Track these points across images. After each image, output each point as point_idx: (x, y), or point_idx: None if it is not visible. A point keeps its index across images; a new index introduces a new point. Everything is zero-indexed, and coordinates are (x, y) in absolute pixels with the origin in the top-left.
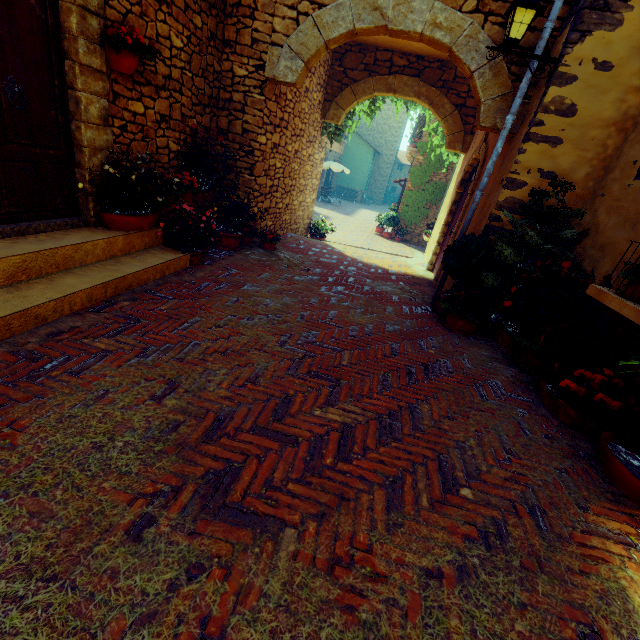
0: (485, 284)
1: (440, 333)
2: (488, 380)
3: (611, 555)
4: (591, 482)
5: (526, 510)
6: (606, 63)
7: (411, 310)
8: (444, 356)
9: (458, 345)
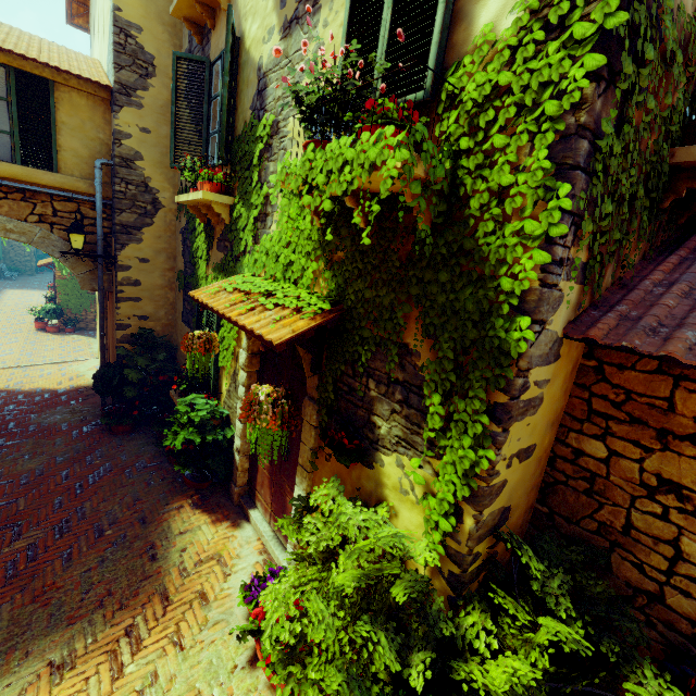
0: (128, 396)
1: (107, 442)
2: (137, 463)
3: (171, 516)
4: (176, 491)
5: (139, 521)
6: (145, 259)
7: (81, 432)
8: (107, 461)
9: (121, 445)
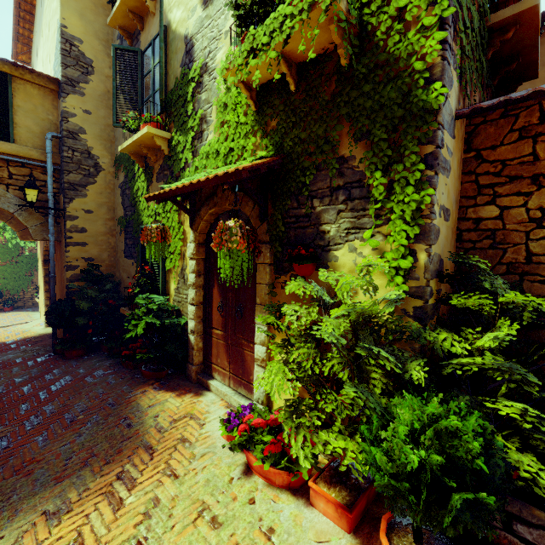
0: (80, 324)
1: (62, 364)
2: (95, 372)
3: (137, 398)
4: (137, 383)
5: (108, 406)
6: (89, 210)
7: (36, 361)
8: (66, 375)
9: (76, 365)
